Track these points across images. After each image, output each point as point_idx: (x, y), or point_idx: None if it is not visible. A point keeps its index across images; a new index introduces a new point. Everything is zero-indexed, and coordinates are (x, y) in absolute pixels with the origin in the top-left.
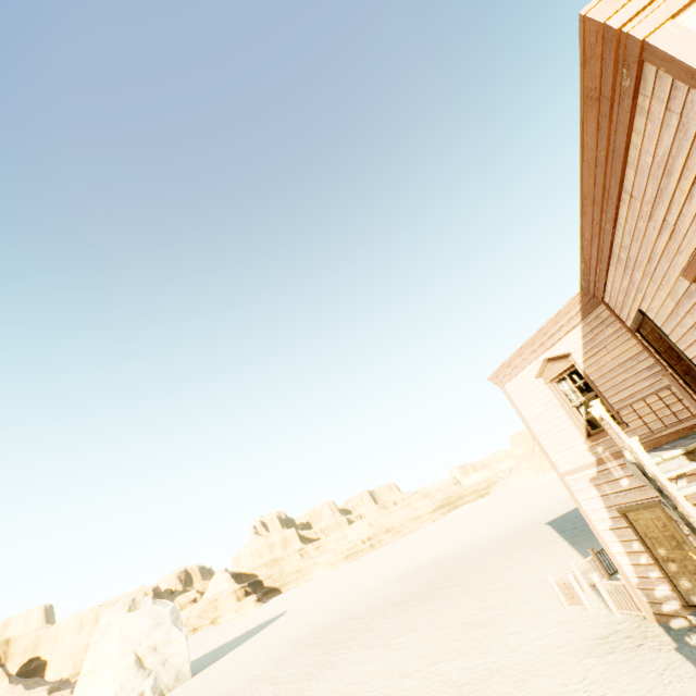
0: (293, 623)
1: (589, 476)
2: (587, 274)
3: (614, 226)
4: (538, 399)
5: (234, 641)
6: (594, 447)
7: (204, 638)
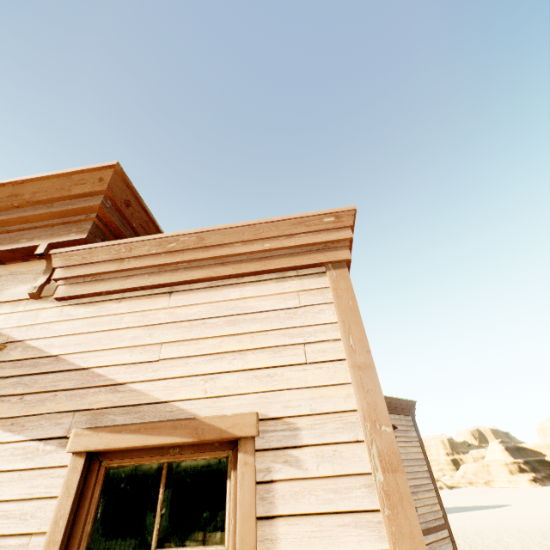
0: (467, 519)
1: None
2: None
3: None
4: None
5: (449, 508)
6: None
7: (463, 494)
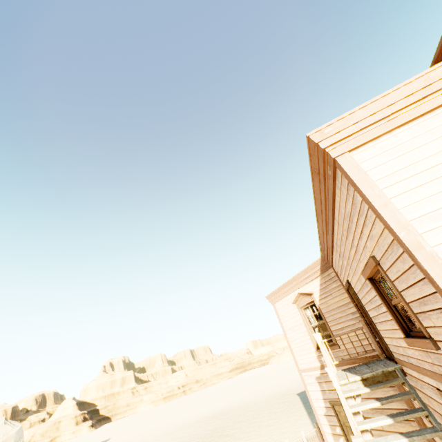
0: None
1: (316, 375)
2: (323, 250)
3: (333, 233)
4: (293, 317)
5: None
6: (320, 356)
7: None
